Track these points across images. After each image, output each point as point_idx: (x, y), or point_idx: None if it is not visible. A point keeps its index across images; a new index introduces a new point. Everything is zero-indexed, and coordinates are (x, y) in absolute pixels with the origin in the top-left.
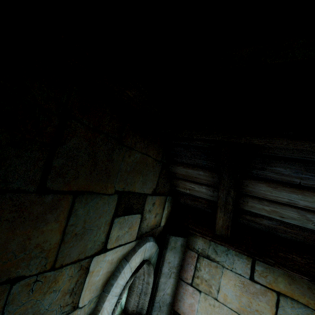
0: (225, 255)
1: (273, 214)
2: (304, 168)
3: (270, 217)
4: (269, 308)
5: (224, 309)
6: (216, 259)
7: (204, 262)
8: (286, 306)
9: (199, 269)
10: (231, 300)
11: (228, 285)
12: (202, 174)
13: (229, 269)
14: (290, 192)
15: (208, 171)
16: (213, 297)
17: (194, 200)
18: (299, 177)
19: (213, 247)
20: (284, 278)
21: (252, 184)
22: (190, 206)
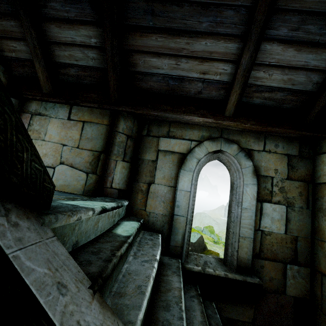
0: (52, 109)
1: (72, 59)
2: (64, 0)
3: (72, 64)
4: (78, 132)
5: (49, 144)
6: (45, 113)
7: (36, 118)
8: (87, 127)
9: (32, 124)
10: (54, 137)
11: (53, 128)
12: (14, 25)
13: (54, 118)
14: (68, 29)
15: (16, 19)
16: (41, 140)
17: (23, 66)
18: (65, 11)
19: (44, 106)
20: (88, 112)
21: (48, 28)
22: (24, 76)
